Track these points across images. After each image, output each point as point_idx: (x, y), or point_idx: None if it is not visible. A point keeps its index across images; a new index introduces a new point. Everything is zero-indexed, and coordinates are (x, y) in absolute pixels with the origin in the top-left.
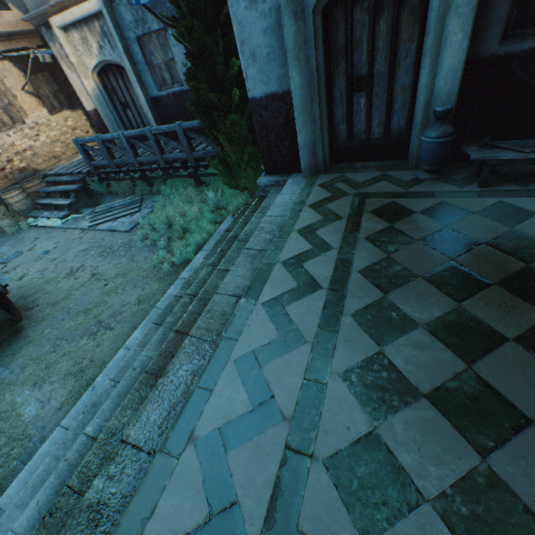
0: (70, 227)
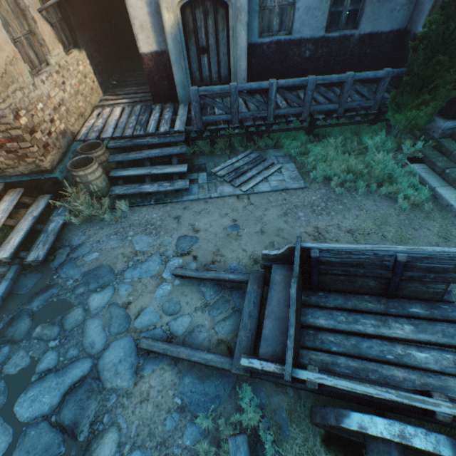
0: (212, 197)
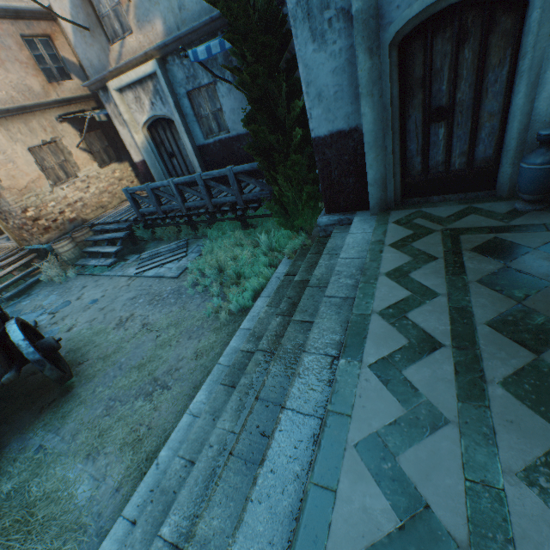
0: (117, 275)
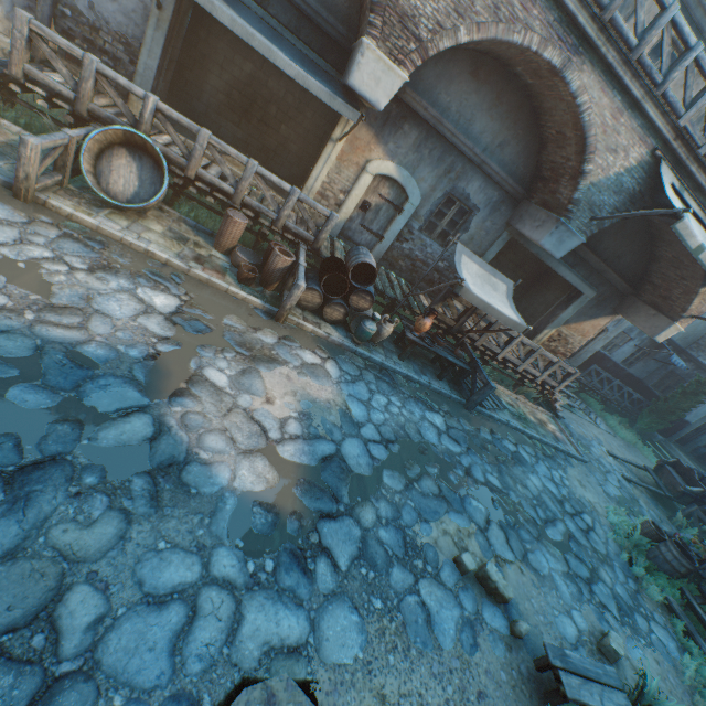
0: (587, 420)
